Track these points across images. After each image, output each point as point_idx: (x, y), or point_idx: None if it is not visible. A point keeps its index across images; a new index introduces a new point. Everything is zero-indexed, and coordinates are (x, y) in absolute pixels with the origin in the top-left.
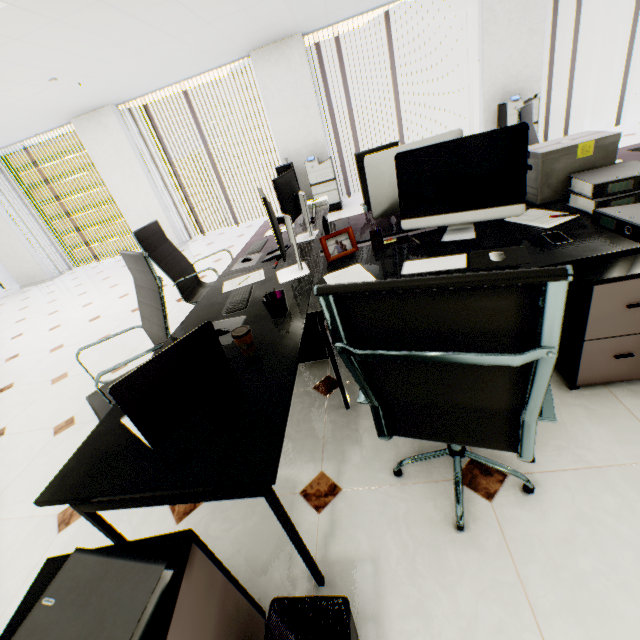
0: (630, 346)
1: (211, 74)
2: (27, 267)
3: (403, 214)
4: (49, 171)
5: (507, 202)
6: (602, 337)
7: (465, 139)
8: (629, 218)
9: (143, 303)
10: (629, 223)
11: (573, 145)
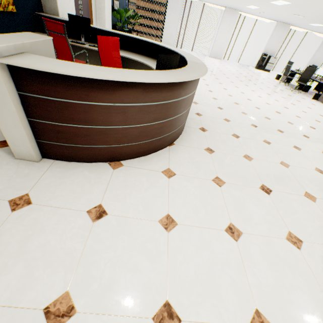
0: None
1: (263, 18)
2: (170, 40)
3: None
4: None
5: None
6: None
7: None
8: None
9: (304, 74)
10: None
11: None
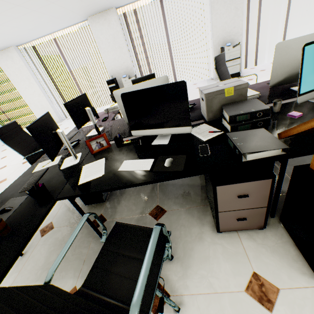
0: (244, 214)
1: (69, 29)
2: None
3: (131, 127)
4: (4, 76)
5: (182, 125)
6: (228, 210)
7: (154, 88)
8: (239, 143)
9: None
10: (237, 148)
11: (222, 89)
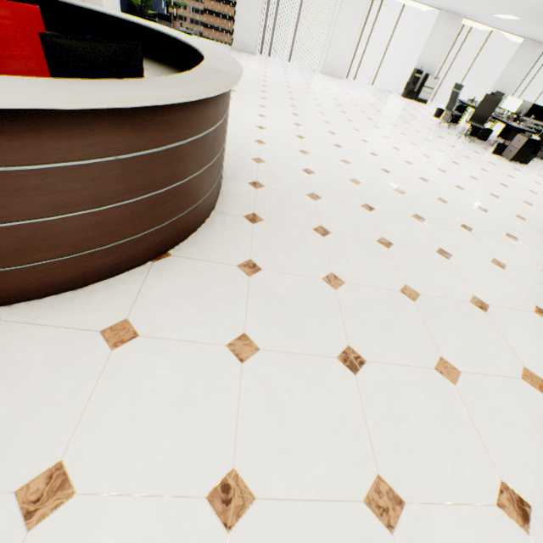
0: None
1: (415, 3)
2: (248, 39)
3: (524, 116)
4: None
5: (542, 122)
6: None
7: None
8: None
9: (481, 108)
10: None
11: None
